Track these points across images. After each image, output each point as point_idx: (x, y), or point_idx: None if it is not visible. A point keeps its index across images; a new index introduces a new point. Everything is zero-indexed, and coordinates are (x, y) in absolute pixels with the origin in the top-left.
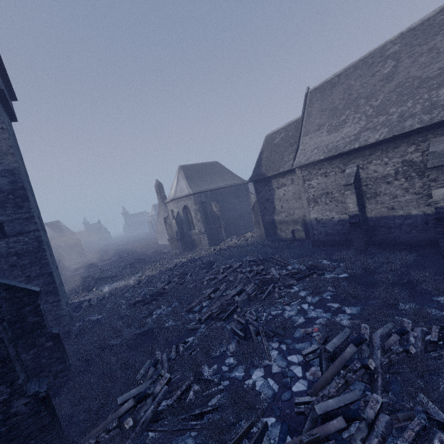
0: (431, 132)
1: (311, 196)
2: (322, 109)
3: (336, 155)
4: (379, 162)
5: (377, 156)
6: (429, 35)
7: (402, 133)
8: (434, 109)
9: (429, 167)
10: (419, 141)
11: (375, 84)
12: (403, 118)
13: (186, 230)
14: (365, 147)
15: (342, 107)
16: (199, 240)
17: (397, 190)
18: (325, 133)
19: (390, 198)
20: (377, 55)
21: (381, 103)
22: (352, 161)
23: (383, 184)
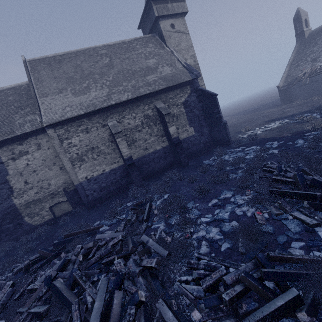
0: (153, 97)
1: (74, 155)
2: (55, 76)
3: (94, 112)
4: (130, 117)
5: (128, 112)
6: (123, 51)
7: (142, 95)
8: (151, 85)
9: (165, 114)
10: (149, 103)
11: (102, 68)
12: (136, 88)
13: None
14: (117, 105)
15: (79, 77)
16: None
17: (145, 135)
18: (71, 95)
19: (143, 142)
20: (93, 52)
21: (114, 79)
22: (110, 117)
23: (137, 132)
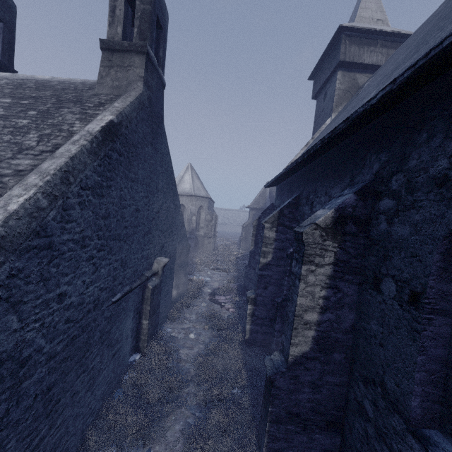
0: None
1: None
2: None
3: None
4: None
5: None
6: None
7: None
8: None
9: None
10: None
11: None
12: None
13: (195, 230)
14: None
15: None
16: (202, 243)
17: None
18: None
19: None
20: None
21: None
22: None
23: None
